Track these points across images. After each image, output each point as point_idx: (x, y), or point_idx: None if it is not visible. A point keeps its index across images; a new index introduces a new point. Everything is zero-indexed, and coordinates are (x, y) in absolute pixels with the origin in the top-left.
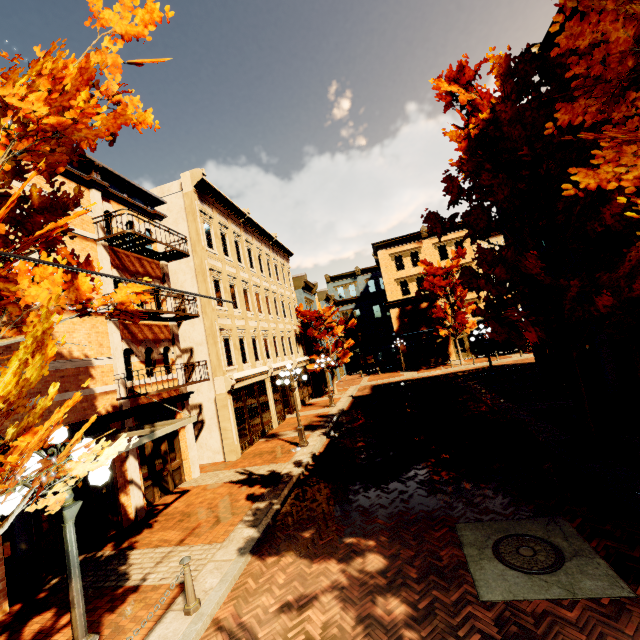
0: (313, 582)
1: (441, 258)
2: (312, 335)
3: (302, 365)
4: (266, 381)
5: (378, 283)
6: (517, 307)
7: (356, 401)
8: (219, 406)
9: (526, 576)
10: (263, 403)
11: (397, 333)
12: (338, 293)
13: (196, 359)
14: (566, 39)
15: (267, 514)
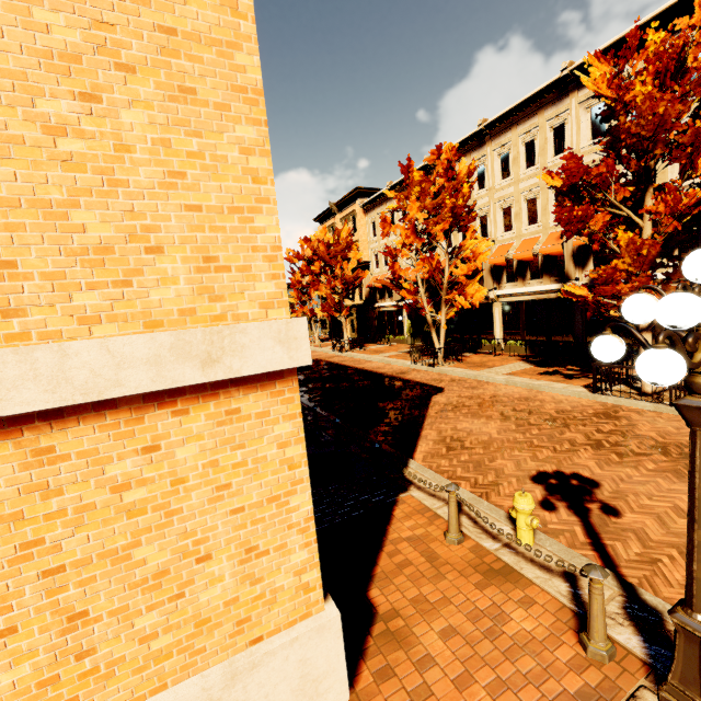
0: None
1: None
2: None
3: None
4: None
5: None
6: (383, 295)
7: None
8: None
9: None
10: None
11: None
12: None
13: None
14: None
15: None
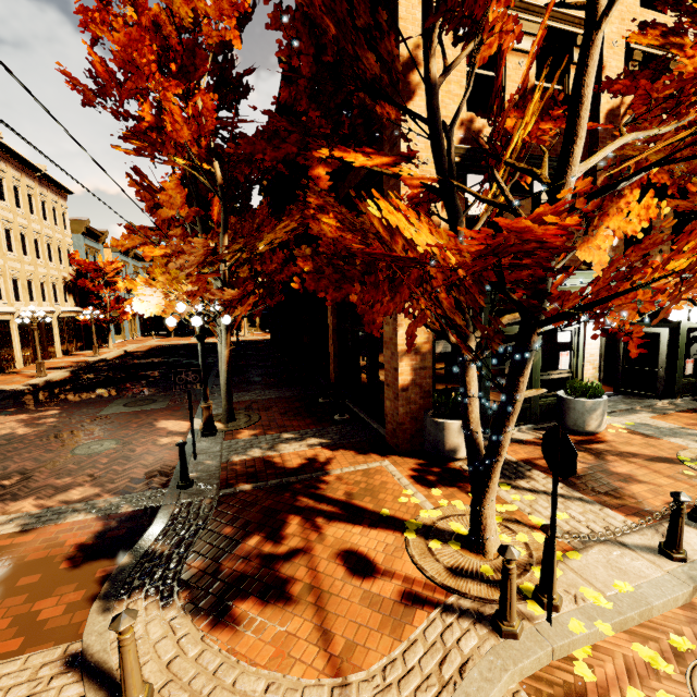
0: (4, 420)
1: None
2: (87, 286)
3: (70, 315)
4: (11, 322)
5: None
6: None
7: (126, 354)
8: None
9: (129, 408)
10: (4, 343)
11: None
12: None
13: None
14: (132, 184)
15: None
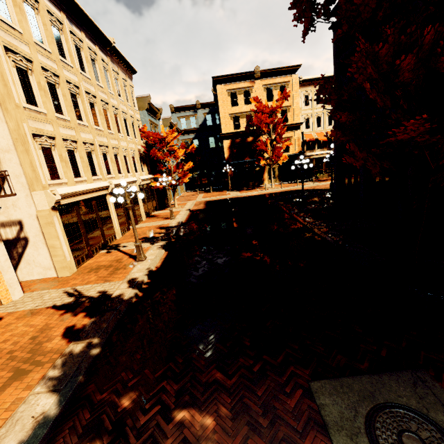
0: None
1: (268, 99)
2: (156, 156)
3: (147, 182)
4: (107, 196)
5: (214, 118)
6: (315, 147)
7: (193, 214)
8: (42, 223)
9: None
10: (104, 217)
11: (227, 161)
12: (181, 123)
13: (4, 169)
14: None
15: (79, 366)
